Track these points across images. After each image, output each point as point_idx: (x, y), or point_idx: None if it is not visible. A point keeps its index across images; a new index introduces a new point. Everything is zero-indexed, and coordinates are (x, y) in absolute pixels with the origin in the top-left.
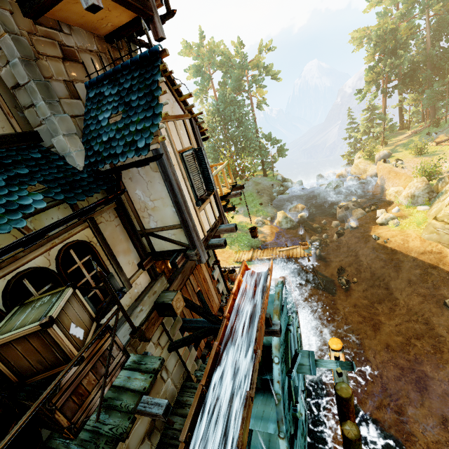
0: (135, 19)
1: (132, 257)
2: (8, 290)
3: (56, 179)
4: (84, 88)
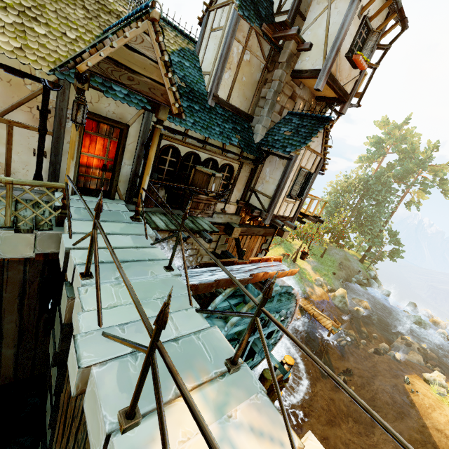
0: (337, 98)
1: (238, 195)
2: (207, 159)
3: (245, 139)
4: (287, 112)
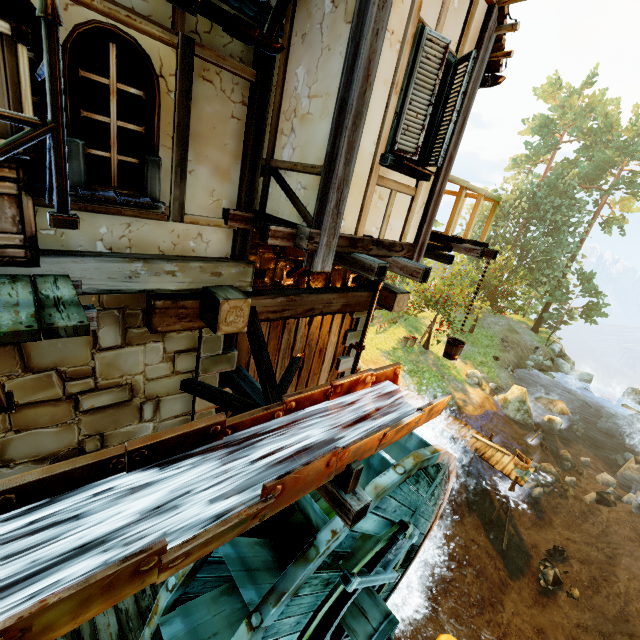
0: None
1: (223, 191)
2: None
3: None
4: None
